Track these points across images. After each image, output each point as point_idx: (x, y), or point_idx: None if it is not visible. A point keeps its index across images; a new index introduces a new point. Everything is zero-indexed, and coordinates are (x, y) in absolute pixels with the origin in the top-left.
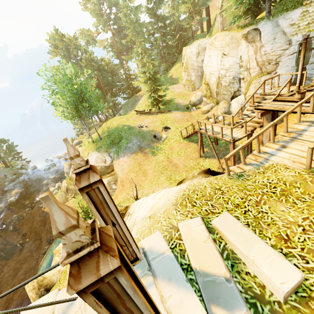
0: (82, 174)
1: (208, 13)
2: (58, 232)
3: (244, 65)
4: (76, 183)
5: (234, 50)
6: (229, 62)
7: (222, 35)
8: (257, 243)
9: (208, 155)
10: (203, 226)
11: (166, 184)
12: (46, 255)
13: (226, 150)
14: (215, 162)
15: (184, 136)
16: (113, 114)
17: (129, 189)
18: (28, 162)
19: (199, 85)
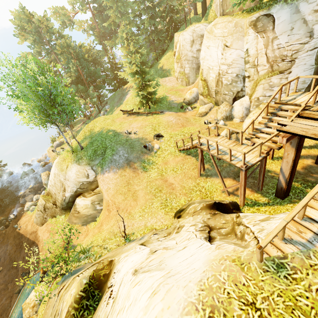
0: None
1: None
2: None
3: (250, 60)
4: None
5: (239, 41)
6: (232, 55)
7: (224, 21)
8: None
9: (210, 173)
10: None
11: (161, 214)
12: (17, 301)
13: (231, 166)
14: (218, 182)
15: (180, 148)
16: (98, 109)
17: (116, 217)
18: (3, 165)
19: (194, 79)
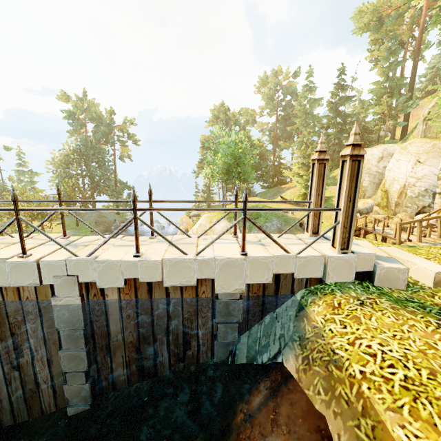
0: (322, 153)
1: (406, 120)
2: (355, 133)
3: None
4: (318, 155)
5: (434, 160)
6: (424, 170)
7: (422, 142)
8: (419, 258)
9: None
10: (370, 243)
11: None
12: None
13: None
14: None
15: None
16: None
17: None
18: None
19: (371, 194)
